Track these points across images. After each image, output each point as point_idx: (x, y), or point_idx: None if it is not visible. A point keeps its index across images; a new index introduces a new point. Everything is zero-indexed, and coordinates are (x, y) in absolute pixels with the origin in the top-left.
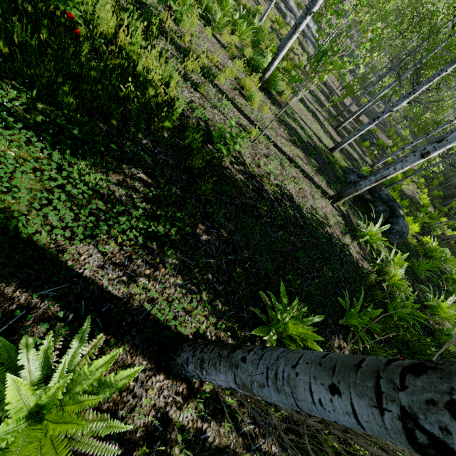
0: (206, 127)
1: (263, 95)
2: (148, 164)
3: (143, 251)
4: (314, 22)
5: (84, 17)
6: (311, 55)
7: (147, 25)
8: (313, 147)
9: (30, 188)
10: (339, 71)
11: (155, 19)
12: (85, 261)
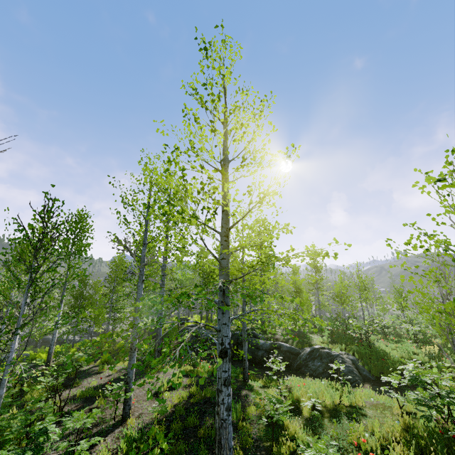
0: None
1: None
2: None
3: None
4: None
5: None
6: None
7: None
8: None
9: None
10: None
11: None
12: None
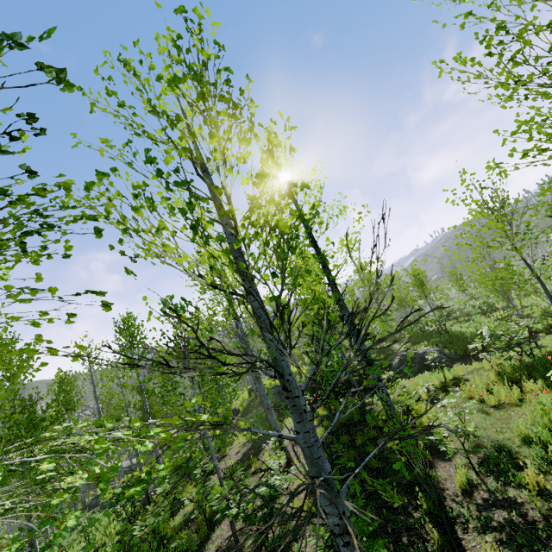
0: None
1: None
2: None
3: None
4: None
5: None
6: None
7: None
8: None
9: None
10: None
11: None
12: None
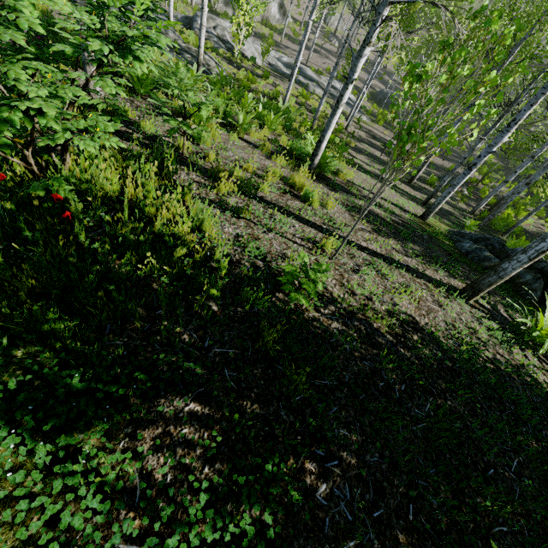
0: (266, 268)
1: (319, 184)
2: (198, 376)
3: None
4: (339, 81)
5: (78, 188)
6: (348, 115)
7: (160, 163)
8: (403, 226)
9: None
10: (384, 119)
11: (169, 154)
12: None
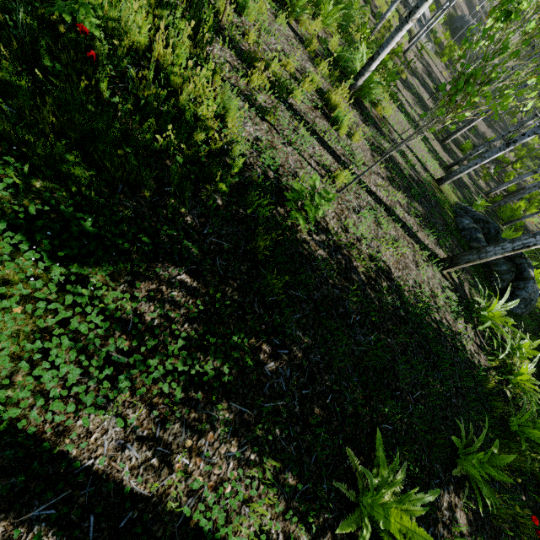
0: (276, 180)
1: (353, 111)
2: (193, 255)
3: (183, 408)
4: None
5: (104, 25)
6: (414, 36)
7: (196, 25)
8: (417, 183)
9: (17, 331)
10: (450, 55)
11: (208, 16)
12: (97, 442)
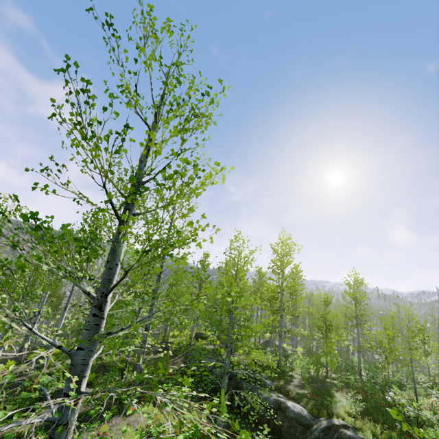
0: None
1: None
2: None
3: None
4: None
5: None
6: None
7: None
8: None
9: None
10: None
11: None
12: None
